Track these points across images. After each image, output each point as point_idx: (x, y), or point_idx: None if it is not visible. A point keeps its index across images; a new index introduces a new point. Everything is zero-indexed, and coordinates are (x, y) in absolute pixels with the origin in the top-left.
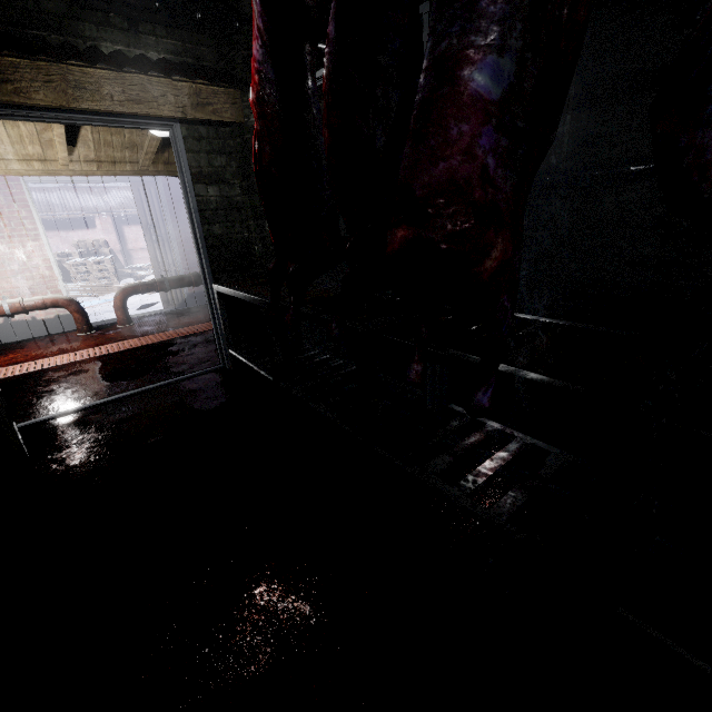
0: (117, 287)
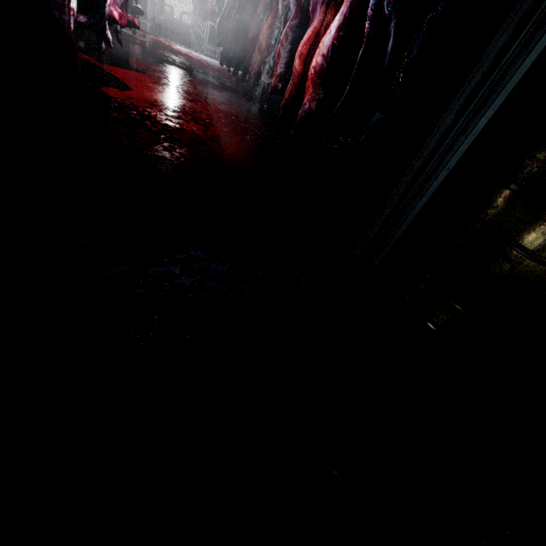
0: (185, 20)
